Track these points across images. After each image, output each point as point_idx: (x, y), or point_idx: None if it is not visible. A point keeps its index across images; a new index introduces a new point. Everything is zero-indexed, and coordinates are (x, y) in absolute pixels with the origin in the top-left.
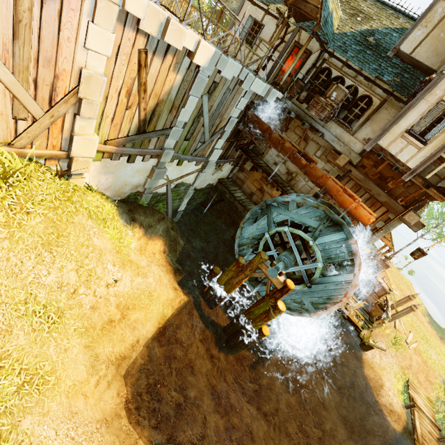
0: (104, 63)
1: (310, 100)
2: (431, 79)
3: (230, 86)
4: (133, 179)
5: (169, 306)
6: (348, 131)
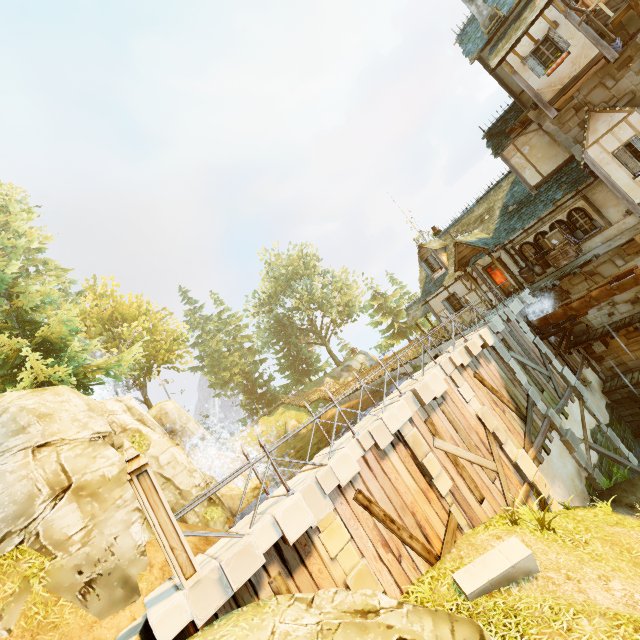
0: (476, 401)
1: (547, 264)
2: (584, 164)
3: (507, 330)
4: (568, 469)
5: None
6: (602, 230)
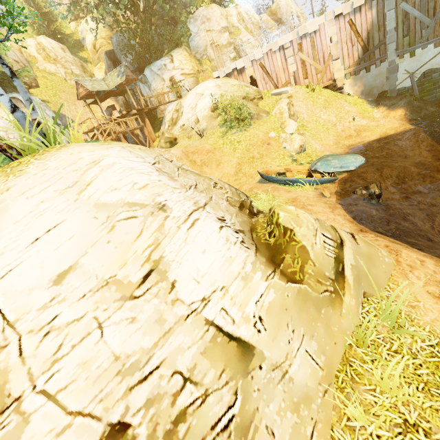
0: (336, 37)
1: None
2: None
3: None
4: (375, 83)
5: (392, 130)
6: None
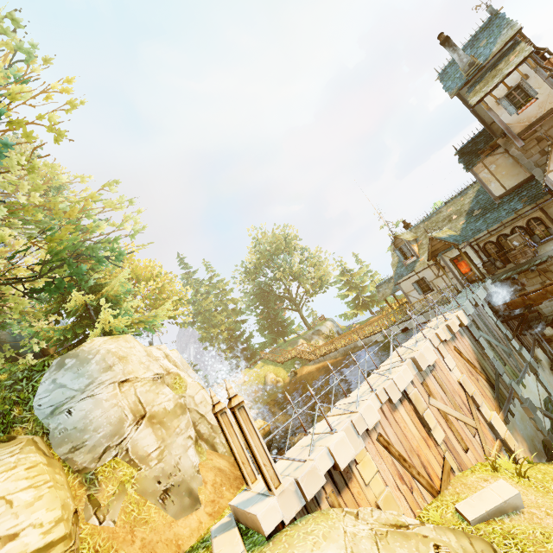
0: (457, 369)
1: (507, 260)
2: (544, 184)
3: (475, 313)
4: (528, 431)
5: None
6: None
